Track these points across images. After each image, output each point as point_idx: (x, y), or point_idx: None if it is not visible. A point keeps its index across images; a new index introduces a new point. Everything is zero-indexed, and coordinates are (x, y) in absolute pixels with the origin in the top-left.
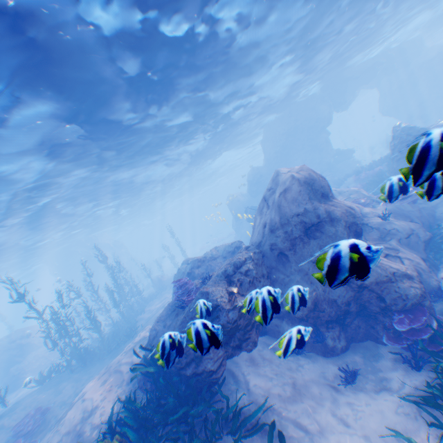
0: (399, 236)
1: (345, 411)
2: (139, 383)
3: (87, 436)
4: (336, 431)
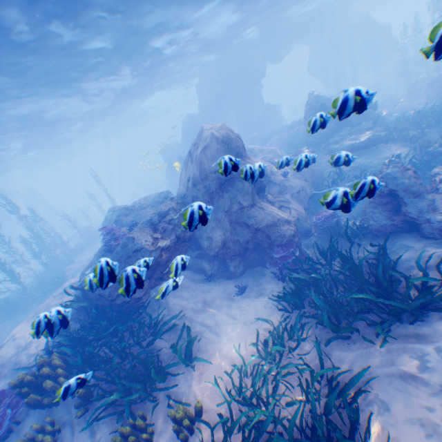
0: (293, 191)
1: (235, 311)
2: (73, 317)
3: (25, 363)
4: (227, 323)
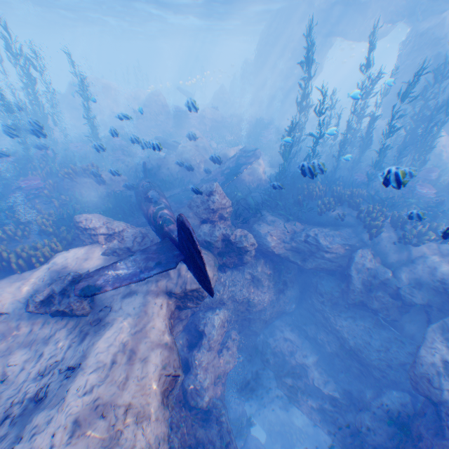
0: None
1: None
2: None
3: None
4: None
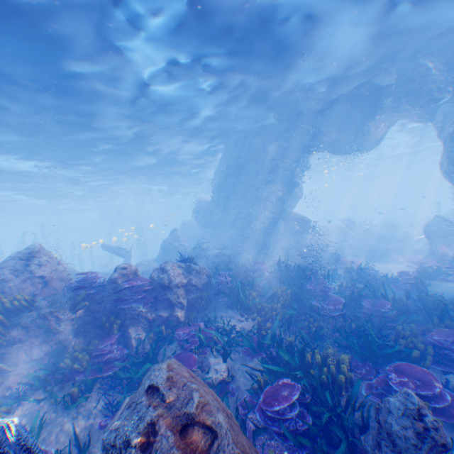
0: None
1: None
2: None
3: None
4: None
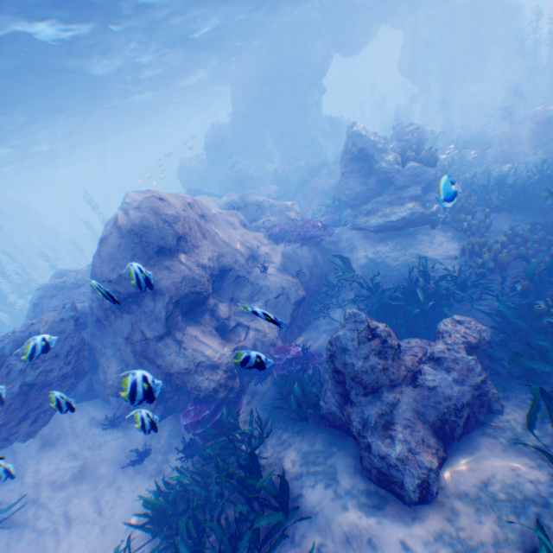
0: (268, 296)
1: (111, 496)
2: None
3: None
4: (86, 520)
